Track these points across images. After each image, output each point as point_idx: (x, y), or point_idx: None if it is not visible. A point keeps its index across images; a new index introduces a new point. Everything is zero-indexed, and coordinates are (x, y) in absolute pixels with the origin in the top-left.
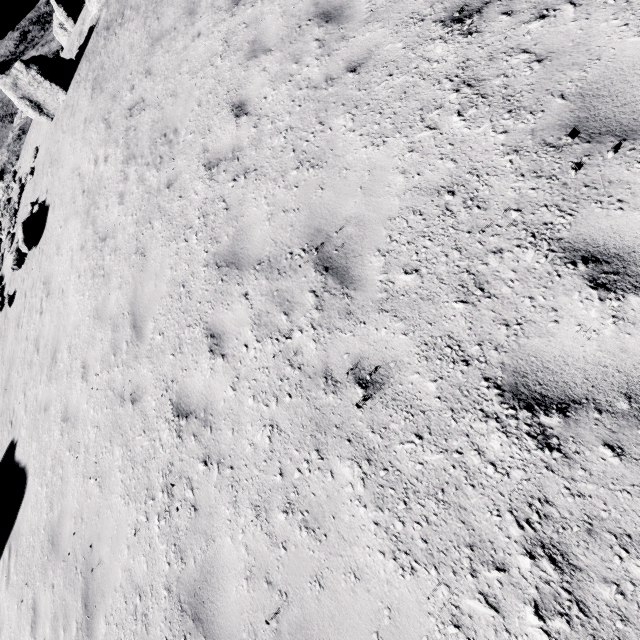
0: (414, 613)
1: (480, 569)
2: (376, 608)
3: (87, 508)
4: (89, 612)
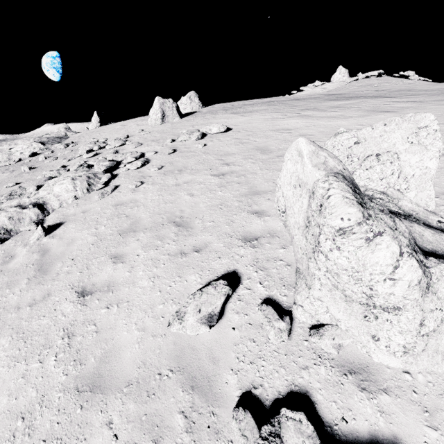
0: None
1: None
2: None
3: None
4: None
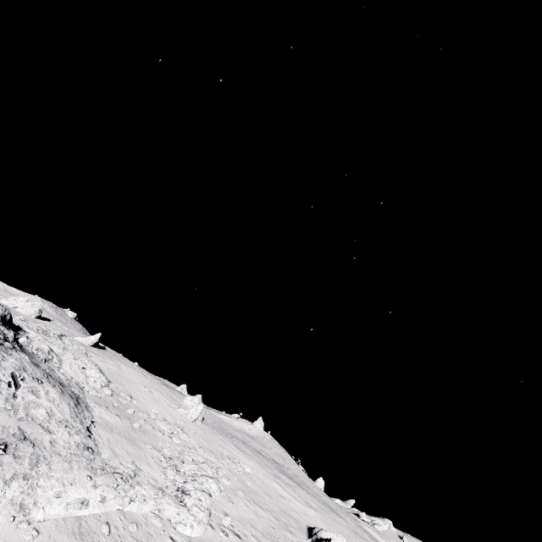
0: None
1: None
2: None
3: None
4: None
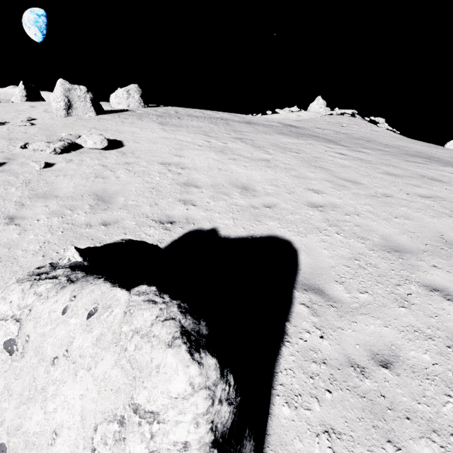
0: None
1: None
2: None
3: (410, 227)
4: None
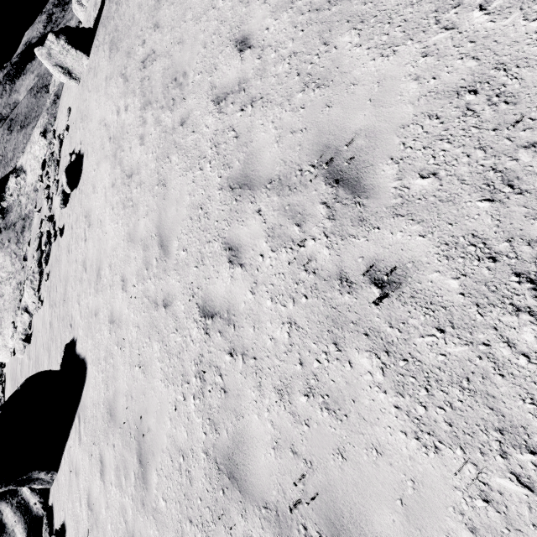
0: (439, 486)
1: (511, 452)
2: (399, 479)
3: (135, 389)
4: (143, 466)
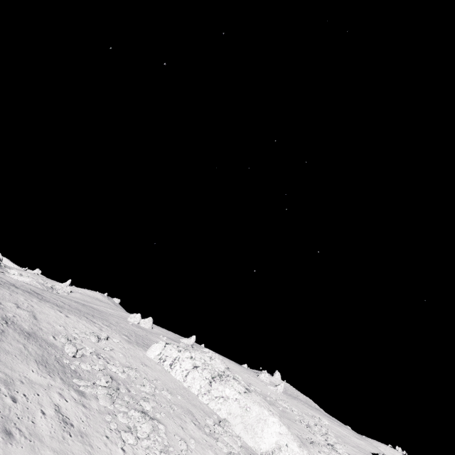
0: None
1: None
2: None
3: None
4: None
